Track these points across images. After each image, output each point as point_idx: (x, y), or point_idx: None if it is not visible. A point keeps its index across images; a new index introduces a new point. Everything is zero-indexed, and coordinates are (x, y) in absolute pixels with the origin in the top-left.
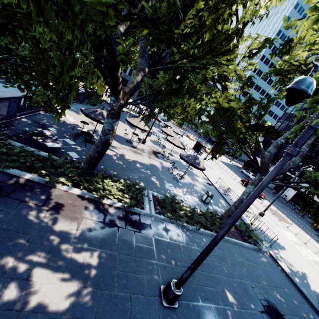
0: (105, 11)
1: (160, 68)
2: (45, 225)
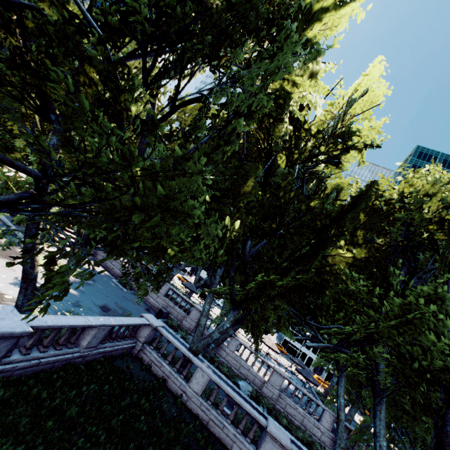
0: None
1: None
2: None
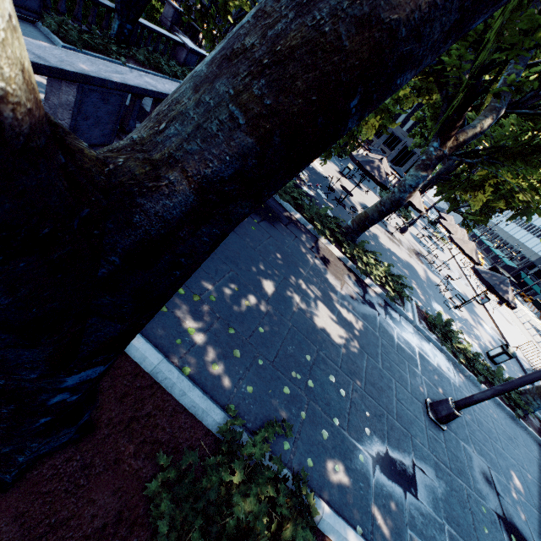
0: (532, 30)
1: (527, 110)
2: (316, 268)
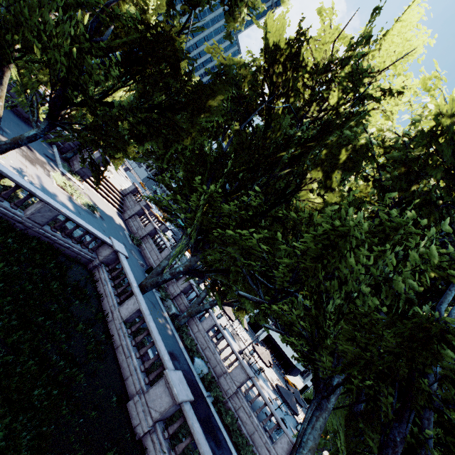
0: None
1: None
2: None
